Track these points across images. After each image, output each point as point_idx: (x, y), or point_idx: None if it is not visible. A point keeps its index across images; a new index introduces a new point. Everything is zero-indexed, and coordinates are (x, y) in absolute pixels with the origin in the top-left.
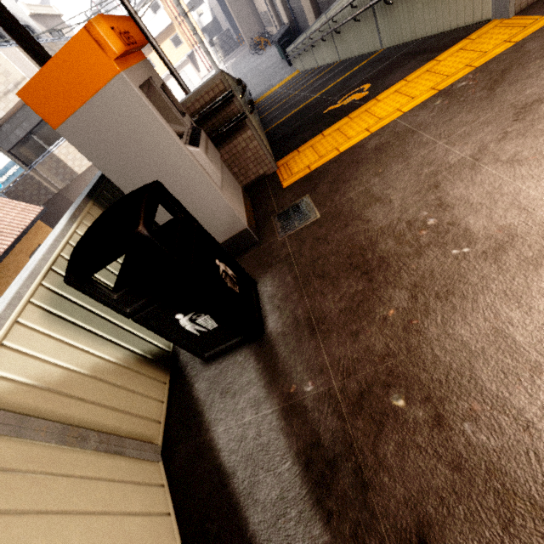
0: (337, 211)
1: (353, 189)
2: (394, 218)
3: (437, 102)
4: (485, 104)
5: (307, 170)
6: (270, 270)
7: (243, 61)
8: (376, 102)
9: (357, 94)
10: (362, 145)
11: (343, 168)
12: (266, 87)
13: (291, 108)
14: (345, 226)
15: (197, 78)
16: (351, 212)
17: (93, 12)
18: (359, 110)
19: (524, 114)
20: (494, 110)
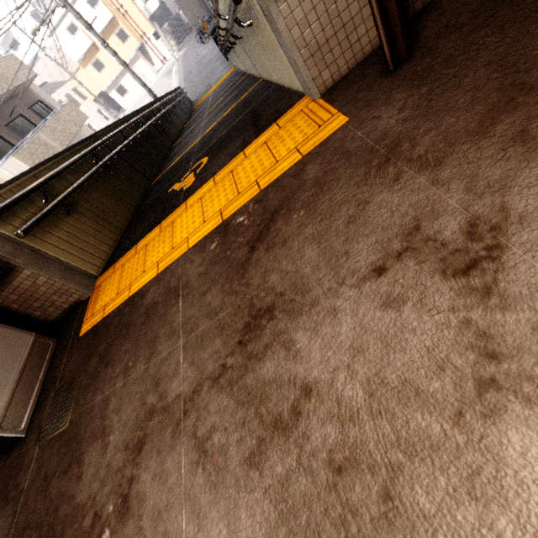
0: (78, 426)
1: (102, 388)
2: (93, 493)
3: (213, 245)
4: (237, 280)
5: (101, 313)
6: (2, 513)
7: (192, 51)
8: (184, 210)
9: (191, 176)
10: (144, 294)
11: (117, 333)
12: (205, 87)
13: (183, 148)
14: (67, 470)
15: (151, 73)
16: (81, 442)
17: (32, 13)
18: (170, 216)
19: (250, 333)
20: (236, 300)
